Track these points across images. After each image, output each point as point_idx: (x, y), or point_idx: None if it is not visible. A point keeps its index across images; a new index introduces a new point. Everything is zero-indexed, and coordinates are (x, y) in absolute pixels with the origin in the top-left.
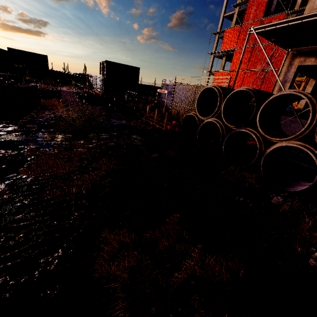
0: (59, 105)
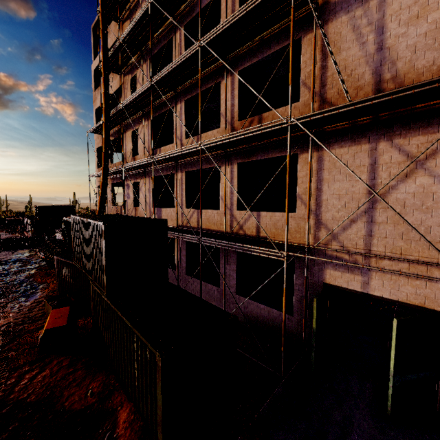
0: None
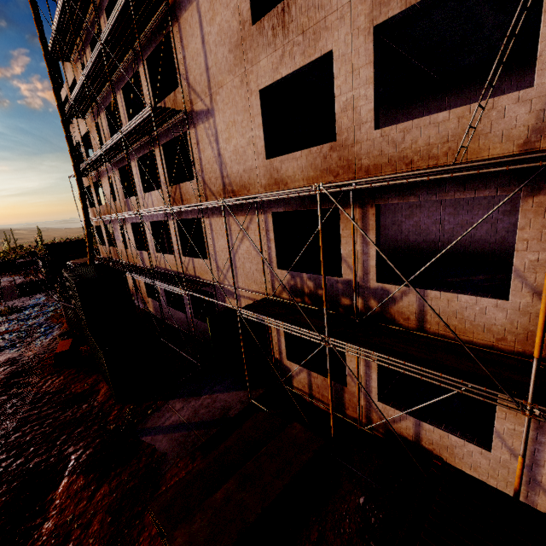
0: (1, 305)
